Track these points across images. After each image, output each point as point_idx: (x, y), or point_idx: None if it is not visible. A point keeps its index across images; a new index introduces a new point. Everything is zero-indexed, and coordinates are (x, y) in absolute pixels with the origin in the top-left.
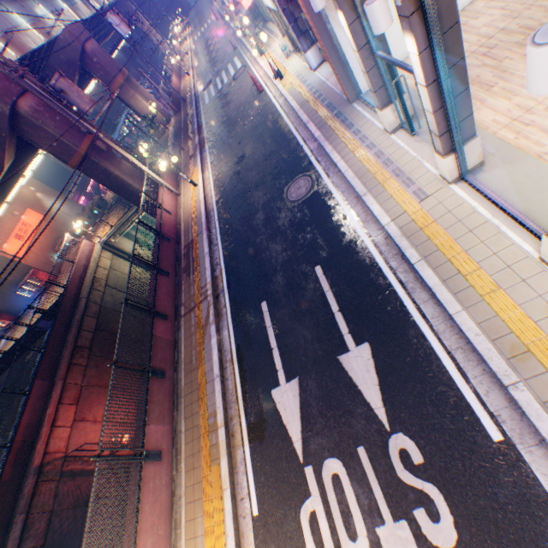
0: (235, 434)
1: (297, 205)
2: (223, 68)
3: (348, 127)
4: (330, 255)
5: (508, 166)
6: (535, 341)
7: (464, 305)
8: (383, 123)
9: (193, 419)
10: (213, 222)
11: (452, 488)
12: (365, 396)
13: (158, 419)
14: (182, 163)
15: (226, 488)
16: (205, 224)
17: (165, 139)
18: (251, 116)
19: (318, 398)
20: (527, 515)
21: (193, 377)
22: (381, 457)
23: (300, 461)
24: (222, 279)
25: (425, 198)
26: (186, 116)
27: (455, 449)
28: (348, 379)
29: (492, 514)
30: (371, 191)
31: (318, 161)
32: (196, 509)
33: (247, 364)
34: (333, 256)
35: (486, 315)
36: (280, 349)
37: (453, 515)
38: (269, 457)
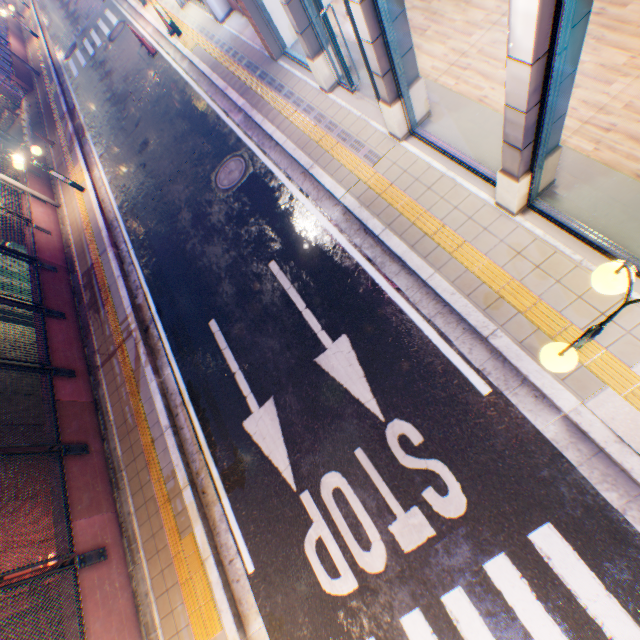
0: (206, 490)
1: (233, 194)
2: (91, 26)
3: (278, 89)
4: (285, 246)
5: (453, 115)
6: (504, 286)
7: (436, 267)
8: (318, 79)
9: (145, 493)
10: (120, 235)
11: (455, 455)
12: (353, 393)
13: (91, 508)
14: (54, 162)
15: (208, 557)
16: (109, 239)
17: (18, 131)
18: (147, 88)
19: (301, 413)
20: (522, 454)
21: (132, 440)
22: (381, 452)
23: (293, 490)
24: (149, 306)
25: (378, 161)
26: (46, 96)
27: (451, 416)
28: (331, 381)
29: (494, 465)
30: (318, 162)
31: (249, 136)
32: (173, 599)
33: (205, 402)
34: (288, 246)
35: (458, 272)
36: (245, 371)
37: (460, 481)
38: (255, 500)
